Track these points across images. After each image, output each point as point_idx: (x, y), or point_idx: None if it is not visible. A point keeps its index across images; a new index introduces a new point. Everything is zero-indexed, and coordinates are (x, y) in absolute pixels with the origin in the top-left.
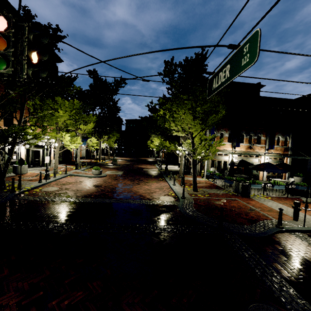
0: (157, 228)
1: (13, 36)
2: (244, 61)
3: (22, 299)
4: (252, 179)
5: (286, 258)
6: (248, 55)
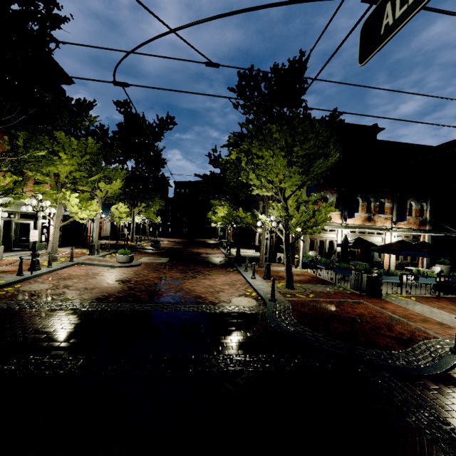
0: (233, 362)
1: None
2: None
3: None
4: (376, 268)
5: None
6: None
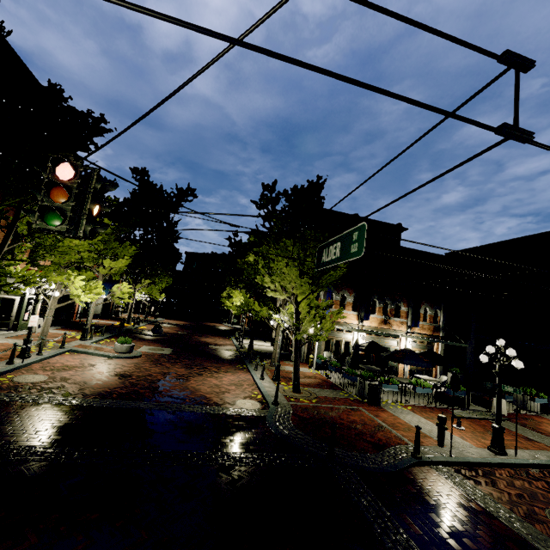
0: (229, 458)
1: (77, 187)
2: (353, 249)
3: None
4: (388, 373)
5: (420, 506)
6: (356, 244)
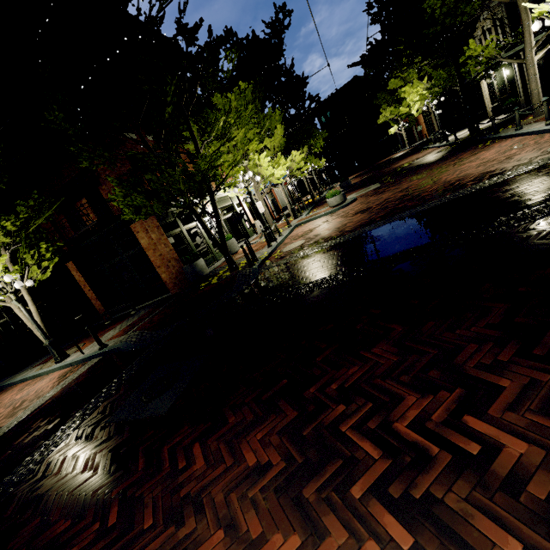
0: None
1: None
2: None
3: (519, 349)
4: None
5: None
6: None
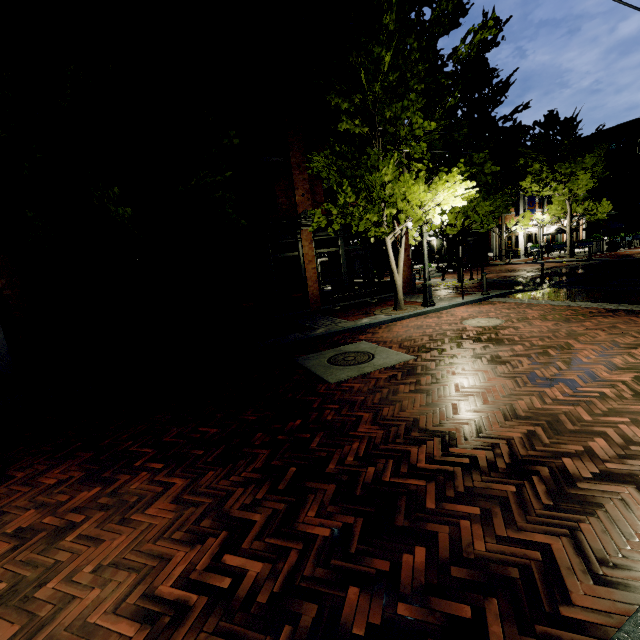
0: None
1: None
2: None
3: None
4: None
5: None
6: None
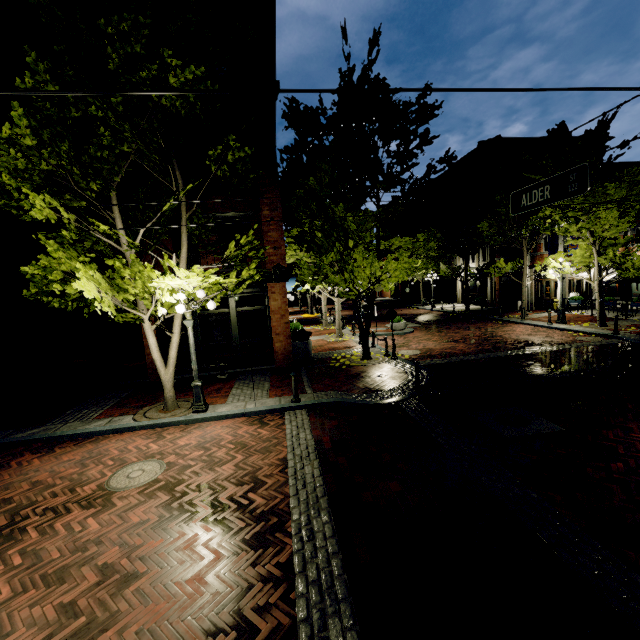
0: None
1: None
2: None
3: None
4: None
5: None
6: None
